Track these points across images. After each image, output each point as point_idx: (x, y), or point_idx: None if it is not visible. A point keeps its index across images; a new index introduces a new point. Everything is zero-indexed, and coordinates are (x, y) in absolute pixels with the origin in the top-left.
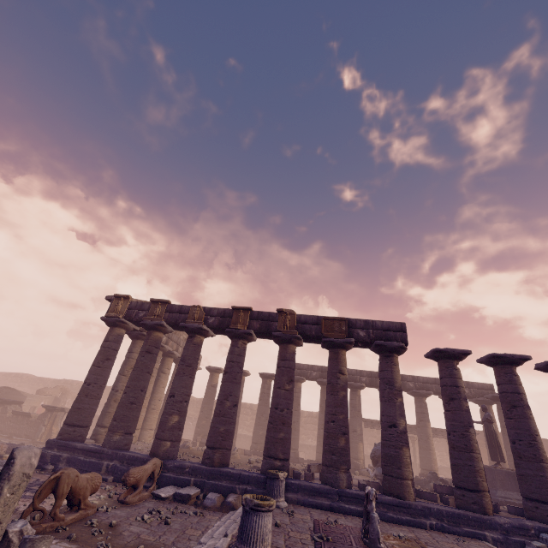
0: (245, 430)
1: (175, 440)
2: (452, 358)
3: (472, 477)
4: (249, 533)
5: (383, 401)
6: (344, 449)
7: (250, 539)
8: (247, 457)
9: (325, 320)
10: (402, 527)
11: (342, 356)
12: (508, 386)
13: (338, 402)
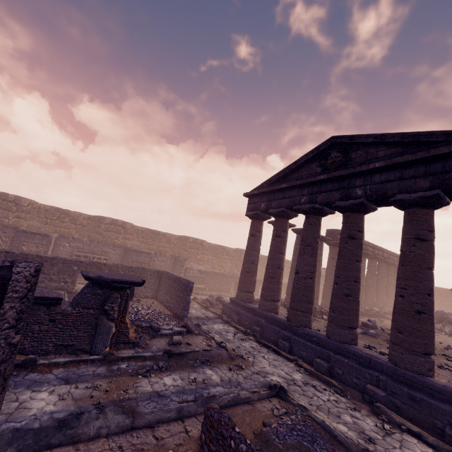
0: (195, 263)
1: None
2: None
3: None
4: None
5: None
6: None
7: None
8: None
9: None
10: None
11: None
12: None
13: None
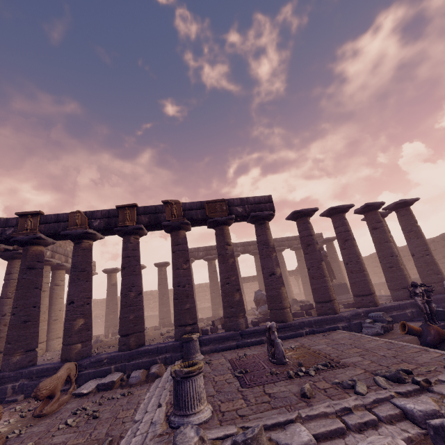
0: (150, 311)
1: (86, 340)
2: (306, 216)
3: (326, 293)
4: (185, 399)
5: (262, 258)
6: (240, 302)
7: (187, 403)
8: (158, 331)
9: (208, 204)
10: (289, 341)
11: (227, 231)
12: (341, 228)
13: (229, 268)
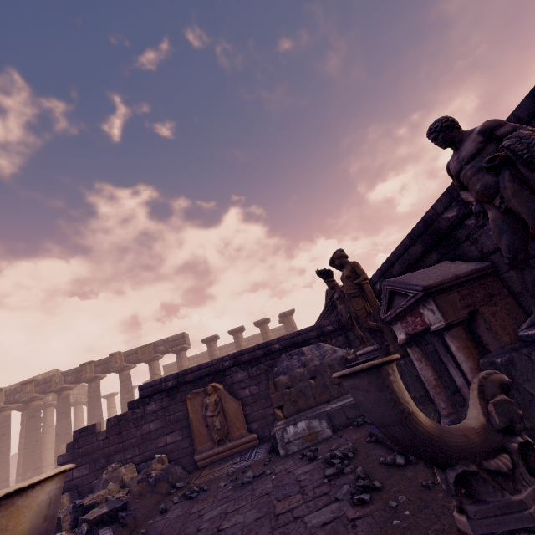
0: None
1: None
2: (210, 341)
3: None
4: None
5: None
6: None
7: None
8: None
9: (140, 349)
10: None
11: (155, 365)
12: (236, 345)
13: None
